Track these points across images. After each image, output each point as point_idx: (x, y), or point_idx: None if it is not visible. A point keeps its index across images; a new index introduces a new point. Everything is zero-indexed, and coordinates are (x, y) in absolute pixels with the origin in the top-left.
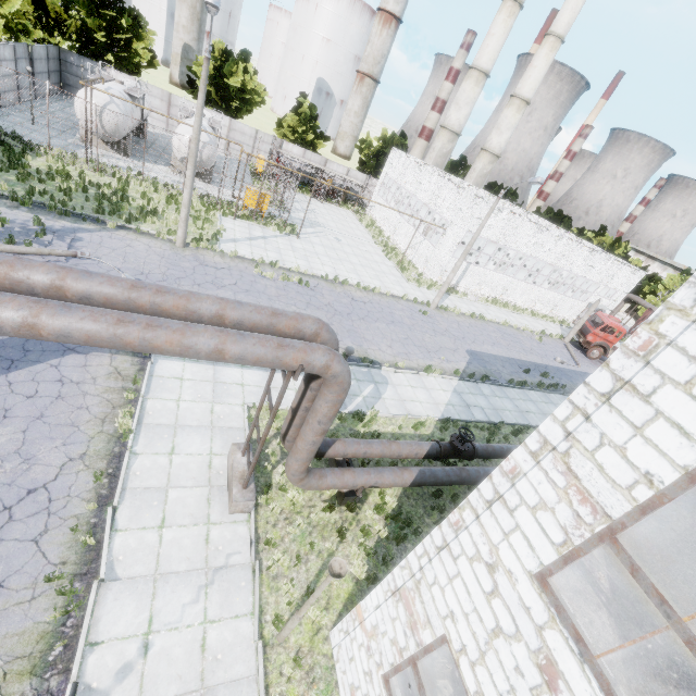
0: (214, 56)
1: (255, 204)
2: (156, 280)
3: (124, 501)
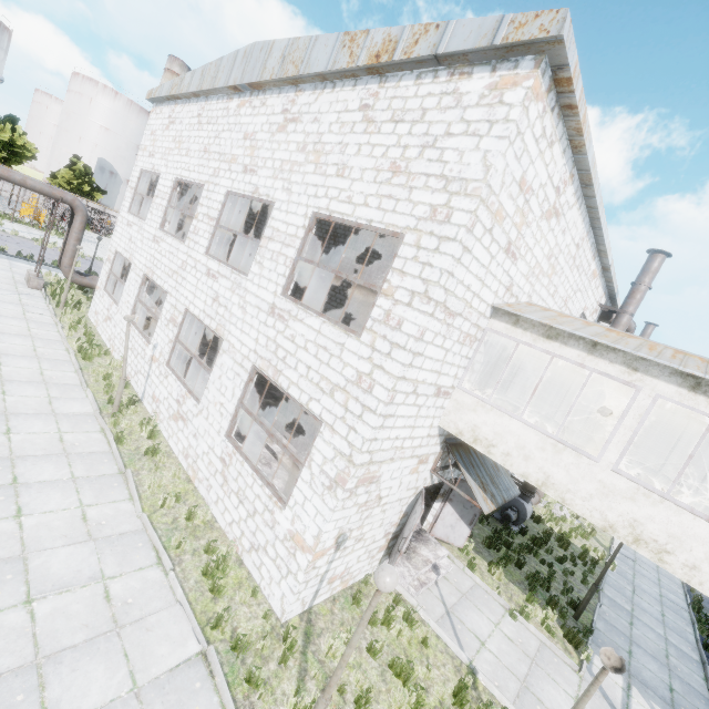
0: None
1: (32, 216)
2: None
3: None
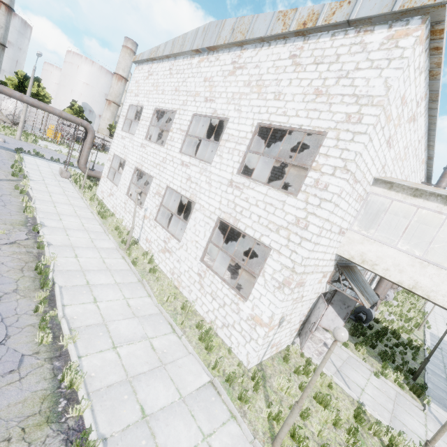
0: (18, 77)
1: (53, 136)
2: (12, 143)
3: (26, 168)
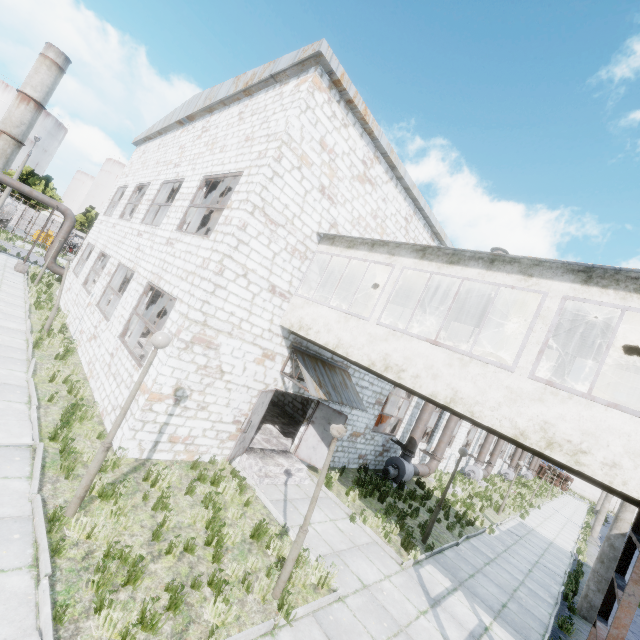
0: (22, 173)
1: (41, 240)
2: None
3: None
